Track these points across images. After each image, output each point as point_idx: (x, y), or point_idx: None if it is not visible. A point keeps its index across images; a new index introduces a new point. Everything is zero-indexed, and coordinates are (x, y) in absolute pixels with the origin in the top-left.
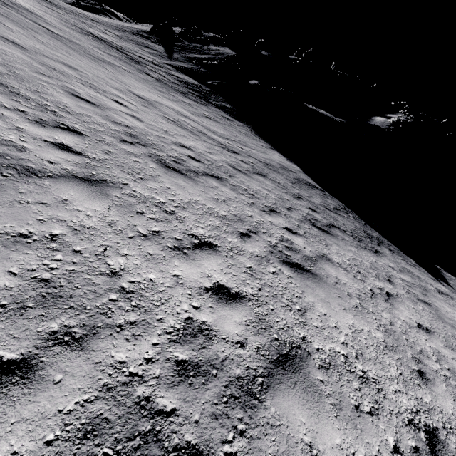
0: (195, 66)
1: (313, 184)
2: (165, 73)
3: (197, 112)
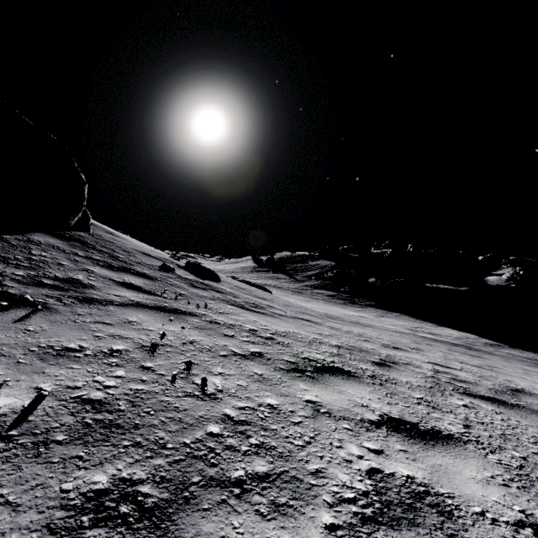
0: (320, 281)
1: (499, 344)
2: (315, 294)
3: (373, 314)
